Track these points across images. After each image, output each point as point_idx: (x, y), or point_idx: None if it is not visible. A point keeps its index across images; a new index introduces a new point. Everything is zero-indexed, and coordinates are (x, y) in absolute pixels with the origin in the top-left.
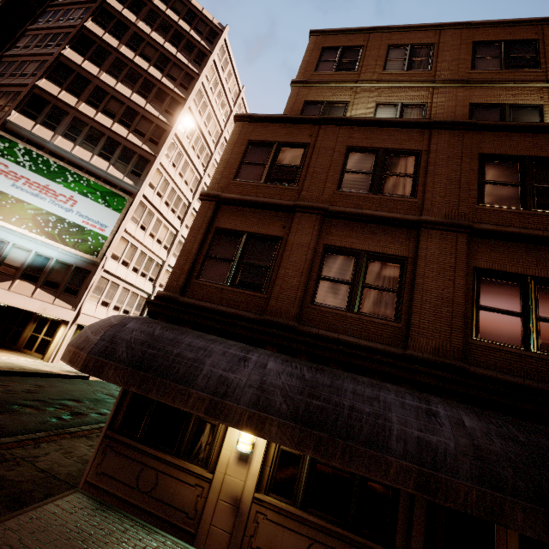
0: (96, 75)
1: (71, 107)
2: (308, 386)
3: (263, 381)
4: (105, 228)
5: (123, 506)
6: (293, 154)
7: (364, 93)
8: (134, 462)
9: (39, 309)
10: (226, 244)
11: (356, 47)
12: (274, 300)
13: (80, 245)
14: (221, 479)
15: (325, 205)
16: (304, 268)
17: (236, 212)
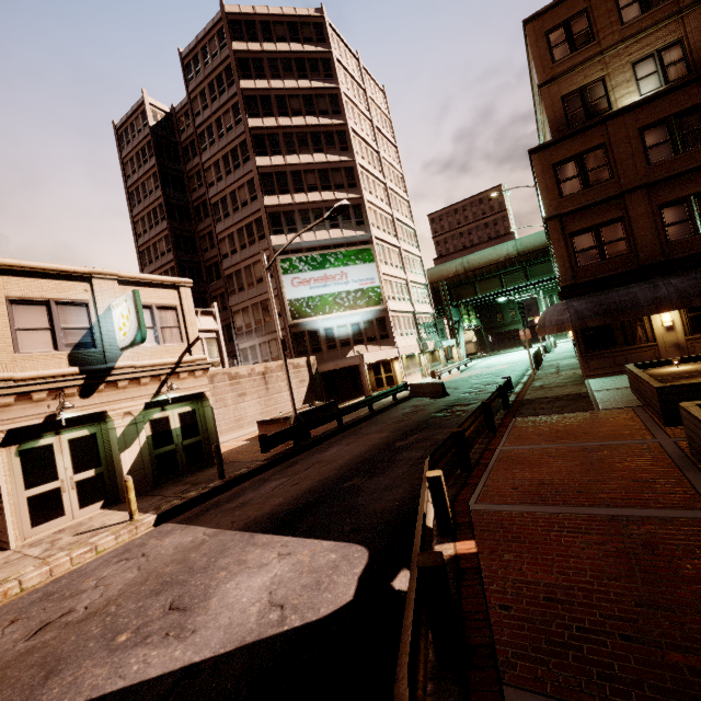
0: (285, 164)
1: (291, 205)
2: None
3: (677, 288)
4: (374, 280)
5: (615, 374)
6: (596, 157)
7: (615, 60)
8: (607, 358)
9: (386, 356)
10: (584, 240)
11: (580, 14)
12: (641, 254)
13: (369, 303)
14: (662, 342)
15: (645, 181)
16: (651, 226)
17: (576, 217)
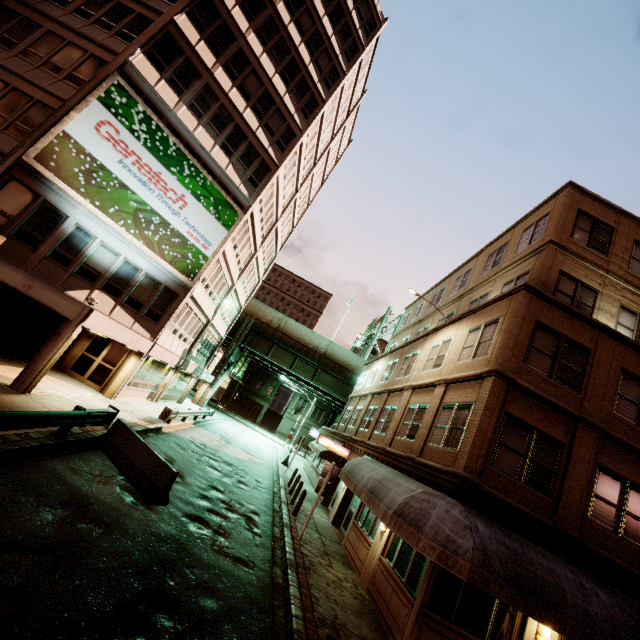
0: (244, 33)
1: (206, 68)
2: (636, 623)
3: (611, 616)
4: (209, 246)
5: None
6: (577, 356)
7: (612, 288)
8: None
9: (129, 340)
10: (516, 435)
11: (608, 226)
12: (561, 509)
13: (178, 262)
14: None
15: (605, 426)
16: (585, 483)
17: (524, 400)
